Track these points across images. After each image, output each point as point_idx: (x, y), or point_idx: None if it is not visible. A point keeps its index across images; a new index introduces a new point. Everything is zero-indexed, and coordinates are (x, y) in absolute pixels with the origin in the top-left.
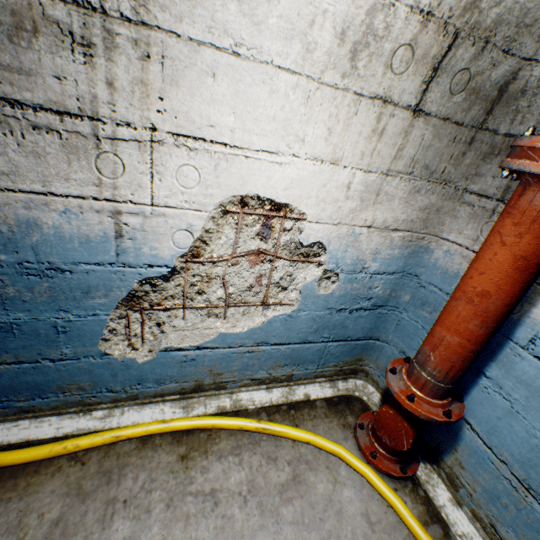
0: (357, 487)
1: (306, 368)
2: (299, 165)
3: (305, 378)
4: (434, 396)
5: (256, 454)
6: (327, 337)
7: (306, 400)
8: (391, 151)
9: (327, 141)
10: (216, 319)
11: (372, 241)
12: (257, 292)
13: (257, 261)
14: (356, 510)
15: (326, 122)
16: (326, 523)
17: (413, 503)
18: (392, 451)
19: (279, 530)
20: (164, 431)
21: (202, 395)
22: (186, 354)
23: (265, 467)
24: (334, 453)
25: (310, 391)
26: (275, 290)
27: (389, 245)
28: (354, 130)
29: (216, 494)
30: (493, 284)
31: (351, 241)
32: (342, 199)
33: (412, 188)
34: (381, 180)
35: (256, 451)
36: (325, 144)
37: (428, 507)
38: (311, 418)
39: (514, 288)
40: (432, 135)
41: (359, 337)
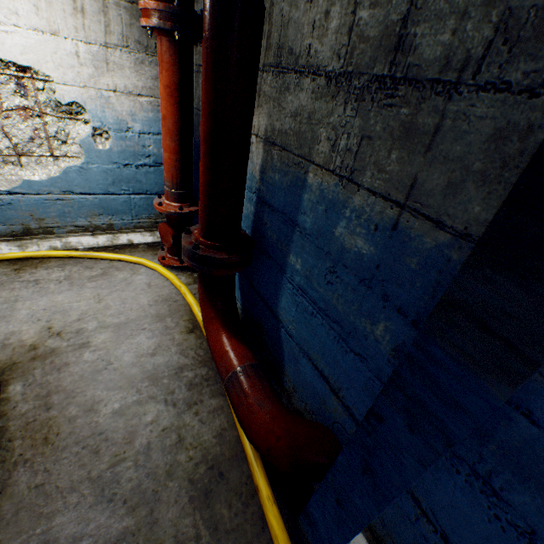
0: (149, 275)
1: (123, 219)
2: (24, 35)
3: (127, 228)
4: (175, 202)
5: (78, 267)
6: (128, 190)
7: (131, 244)
8: (100, 27)
9: (39, 16)
10: (14, 167)
11: (124, 105)
12: (41, 144)
13: (28, 116)
14: (143, 282)
15: (30, 0)
16: (117, 287)
17: (187, 279)
18: (176, 254)
19: (82, 290)
20: (2, 259)
21: (33, 238)
22: (2, 199)
23: (82, 271)
24: (138, 263)
25: (133, 238)
26: (57, 144)
27: (142, 109)
28: (58, 8)
29: (39, 281)
30: (165, 110)
31: (105, 103)
32: (78, 66)
33: (136, 60)
34: (105, 52)
35: (78, 266)
36: (39, 18)
37: (196, 280)
38: (131, 252)
39: (174, 110)
40: (129, 16)
41: (158, 192)
